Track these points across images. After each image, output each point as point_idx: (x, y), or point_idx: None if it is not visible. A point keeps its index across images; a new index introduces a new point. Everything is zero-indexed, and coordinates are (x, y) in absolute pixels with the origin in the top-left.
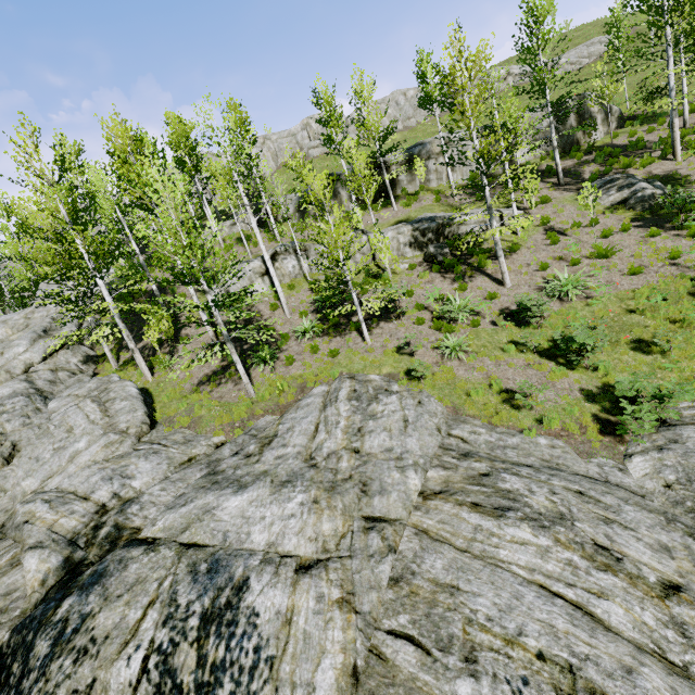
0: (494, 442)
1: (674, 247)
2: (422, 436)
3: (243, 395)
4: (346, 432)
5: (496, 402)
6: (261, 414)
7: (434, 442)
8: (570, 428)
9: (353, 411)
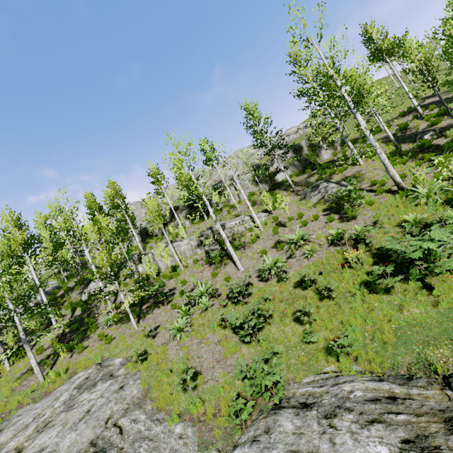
0: (142, 432)
1: (341, 227)
2: (86, 428)
3: (35, 383)
4: (36, 427)
5: (176, 382)
6: (28, 402)
7: (90, 436)
8: (207, 412)
9: (65, 401)
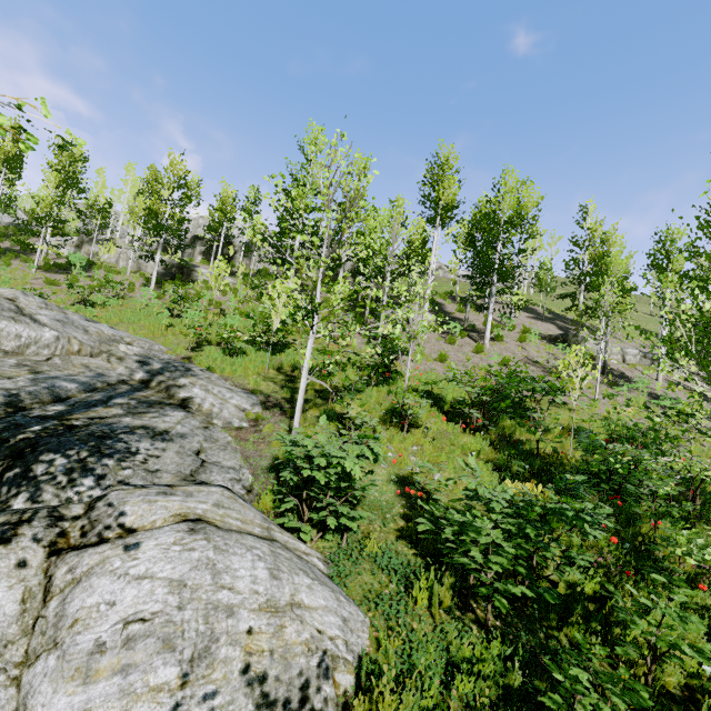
0: None
1: (225, 303)
2: None
3: None
4: None
5: None
6: None
7: None
8: None
9: None
